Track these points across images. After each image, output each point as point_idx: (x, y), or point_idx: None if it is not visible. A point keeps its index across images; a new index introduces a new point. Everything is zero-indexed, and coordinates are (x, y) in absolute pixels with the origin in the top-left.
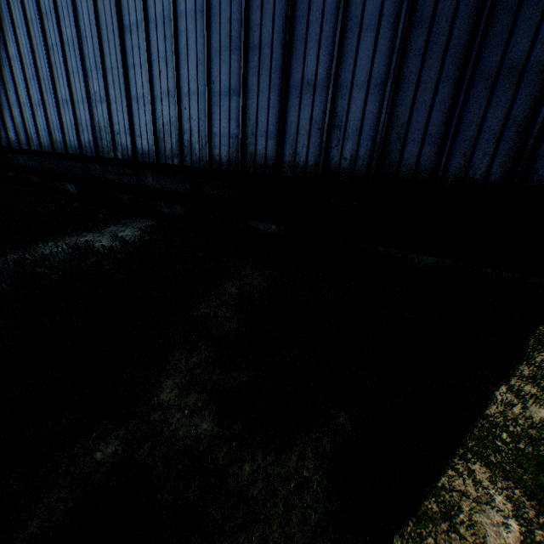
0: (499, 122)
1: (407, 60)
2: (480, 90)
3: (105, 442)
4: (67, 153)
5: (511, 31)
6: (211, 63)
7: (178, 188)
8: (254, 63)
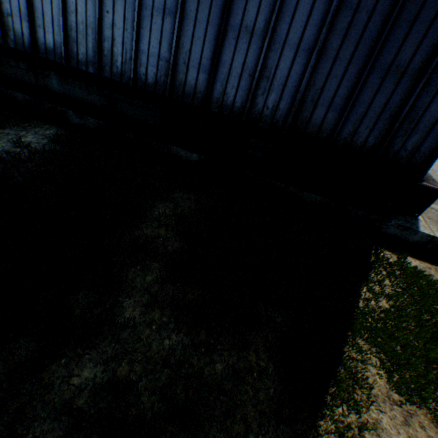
0: (381, 106)
1: (332, 36)
2: (375, 78)
3: (78, 366)
4: None
5: (405, 38)
6: None
7: (92, 99)
8: None
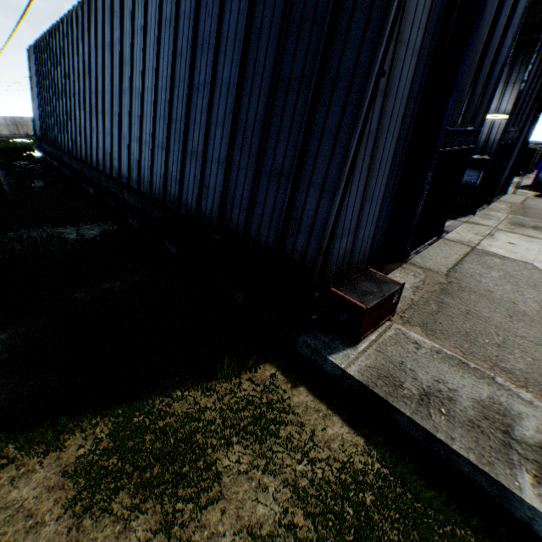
0: (272, 206)
1: (235, 151)
2: (264, 181)
3: None
4: (92, 165)
5: (276, 146)
6: (156, 125)
7: (139, 206)
8: (173, 131)
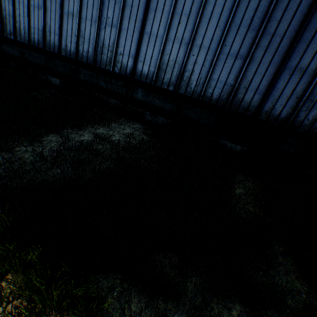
0: None
1: None
2: None
3: None
4: (59, 54)
5: None
6: (228, 32)
7: (164, 105)
8: (264, 43)
